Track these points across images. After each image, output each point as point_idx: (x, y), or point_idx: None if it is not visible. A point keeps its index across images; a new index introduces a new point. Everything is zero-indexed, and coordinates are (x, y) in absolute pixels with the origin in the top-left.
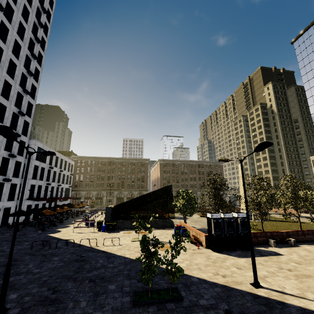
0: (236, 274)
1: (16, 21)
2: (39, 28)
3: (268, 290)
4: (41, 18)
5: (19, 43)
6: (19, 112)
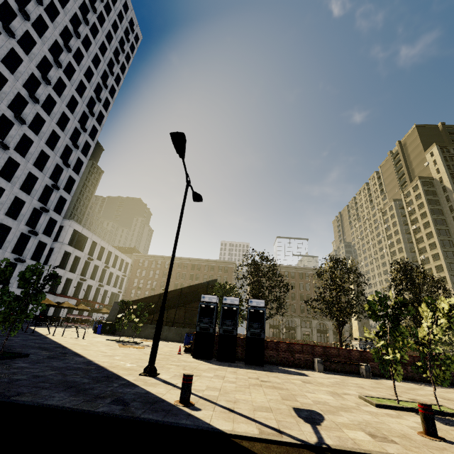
0: (157, 367)
1: (68, 95)
2: (97, 102)
3: (153, 378)
4: (102, 93)
5: (68, 116)
6: (53, 185)
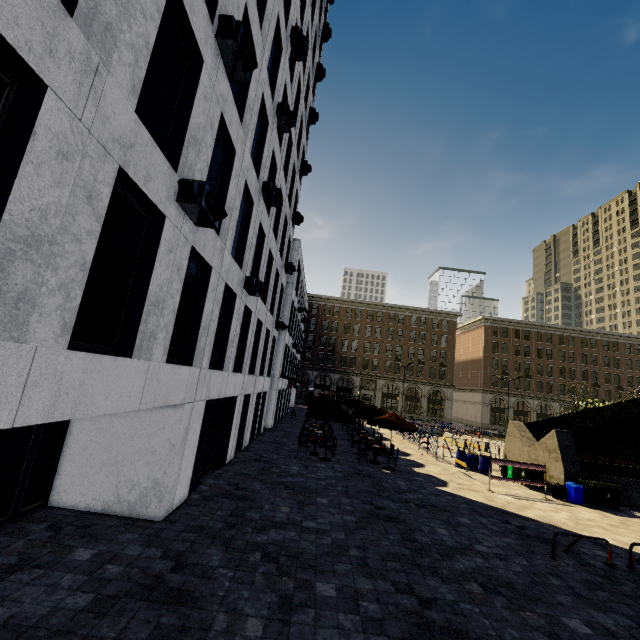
0: None
1: None
2: None
3: None
4: None
5: None
6: (305, 163)
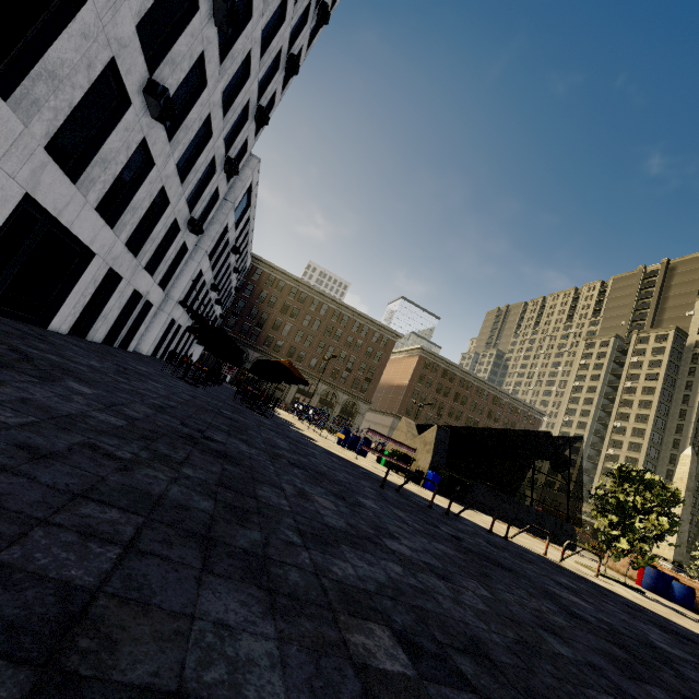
0: None
1: None
2: None
3: None
4: None
5: None
6: (294, 58)
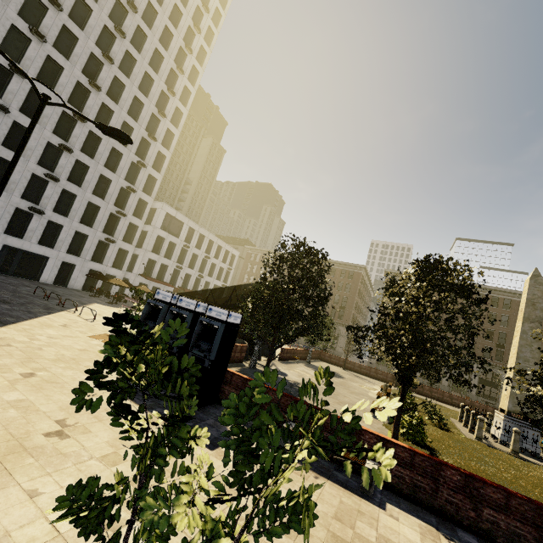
0: None
1: (150, 49)
2: (189, 55)
3: None
4: (195, 41)
5: (152, 77)
6: (138, 162)
